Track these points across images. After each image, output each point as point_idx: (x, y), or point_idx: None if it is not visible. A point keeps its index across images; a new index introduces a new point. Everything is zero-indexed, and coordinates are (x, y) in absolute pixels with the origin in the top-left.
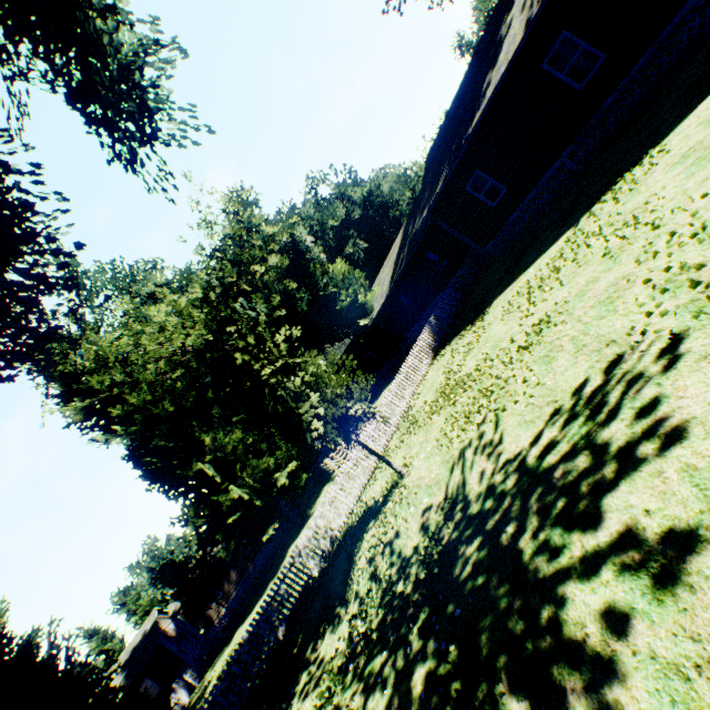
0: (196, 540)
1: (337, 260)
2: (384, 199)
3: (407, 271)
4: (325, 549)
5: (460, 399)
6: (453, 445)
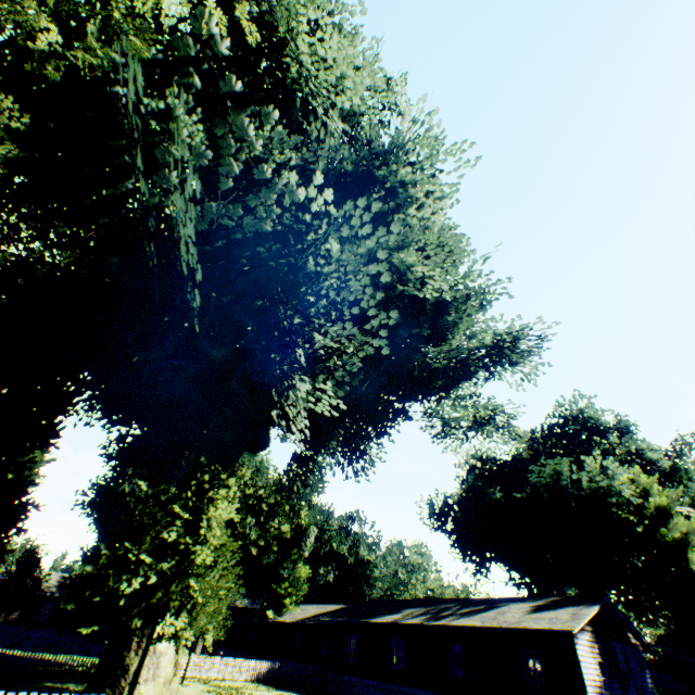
0: (77, 573)
1: (308, 565)
2: (372, 574)
3: (314, 627)
4: None
5: (227, 689)
6: (206, 691)
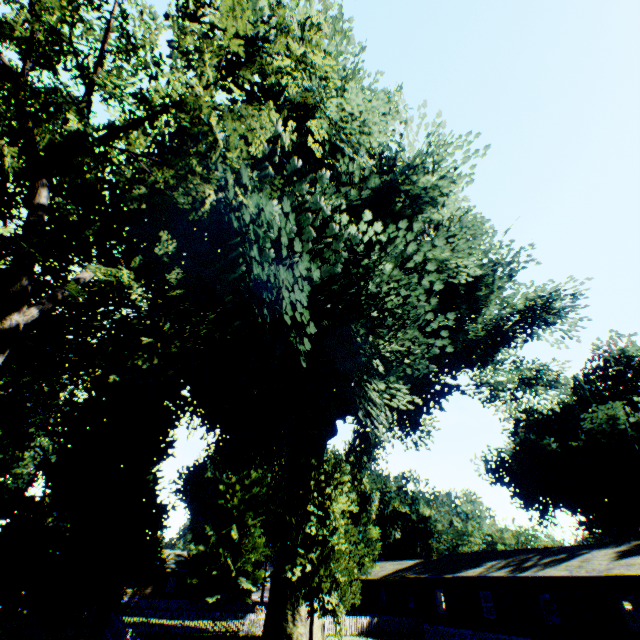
0: (194, 552)
1: (377, 527)
2: (435, 528)
3: (396, 582)
4: (252, 630)
5: None
6: None
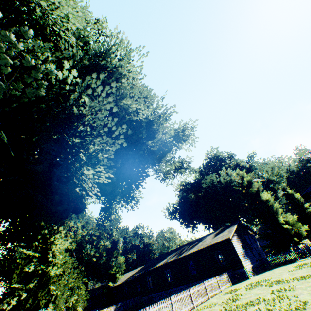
0: None
1: (123, 256)
2: (152, 248)
3: (132, 281)
4: None
5: None
6: None
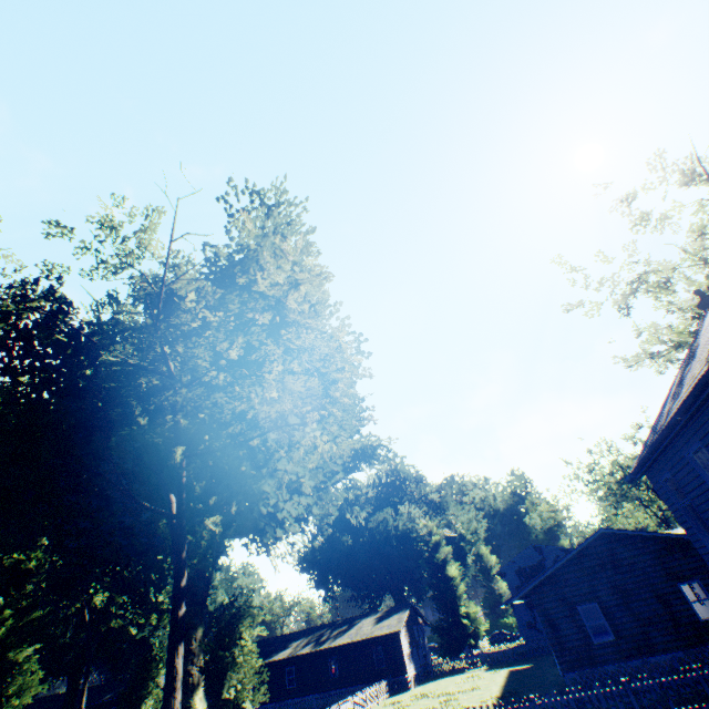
0: None
1: None
2: None
3: None
4: None
5: None
6: None
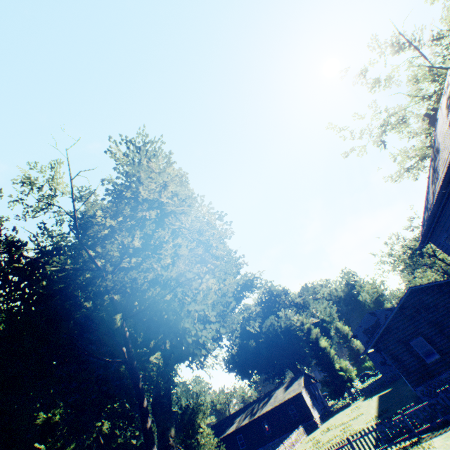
0: None
1: None
2: None
3: None
4: None
5: None
6: None
